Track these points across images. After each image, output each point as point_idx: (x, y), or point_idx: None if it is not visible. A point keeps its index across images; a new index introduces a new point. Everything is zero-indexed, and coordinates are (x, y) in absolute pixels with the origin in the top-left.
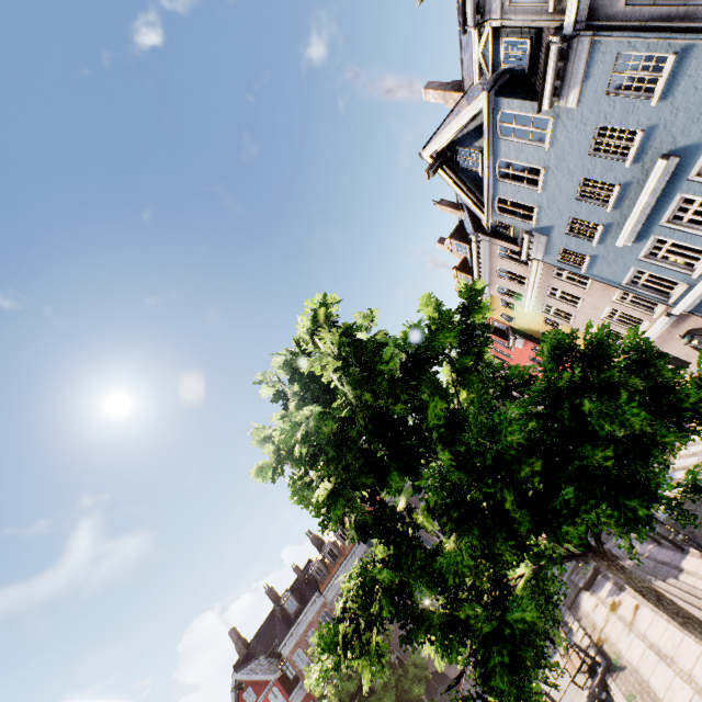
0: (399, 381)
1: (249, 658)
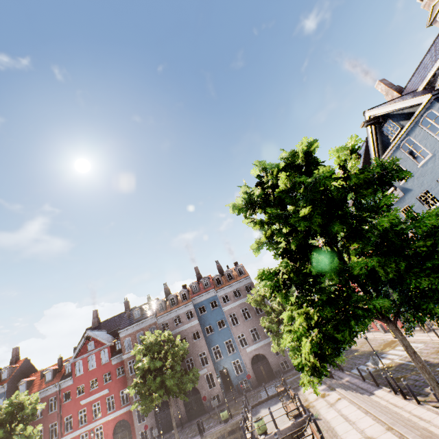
0: (368, 183)
1: (97, 329)
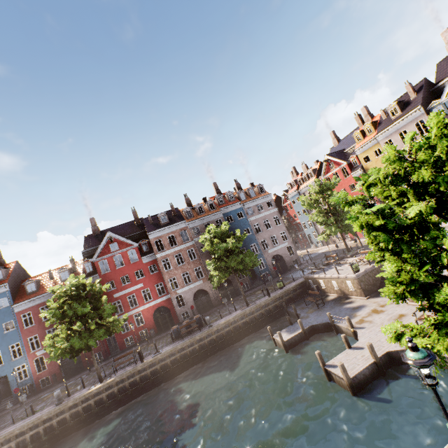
0: None
1: (102, 236)
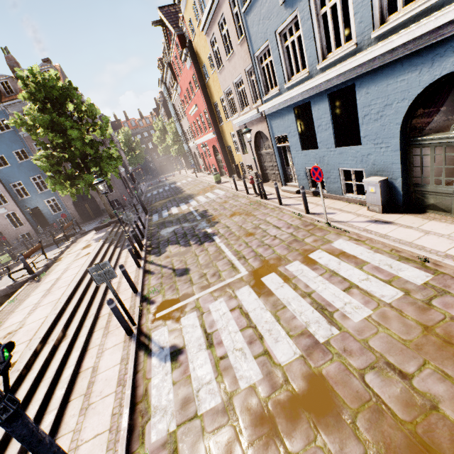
0: None
1: None
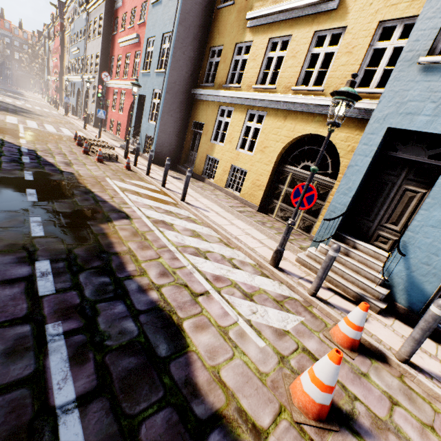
0: None
1: None
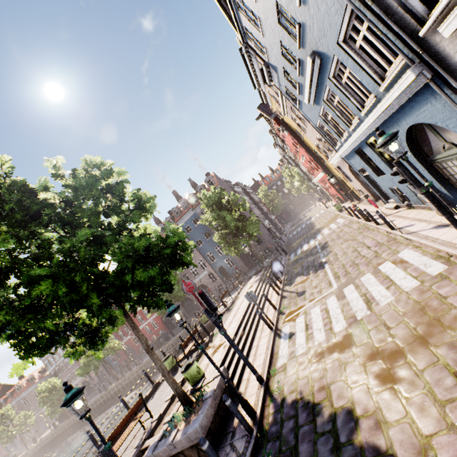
0: None
1: None
